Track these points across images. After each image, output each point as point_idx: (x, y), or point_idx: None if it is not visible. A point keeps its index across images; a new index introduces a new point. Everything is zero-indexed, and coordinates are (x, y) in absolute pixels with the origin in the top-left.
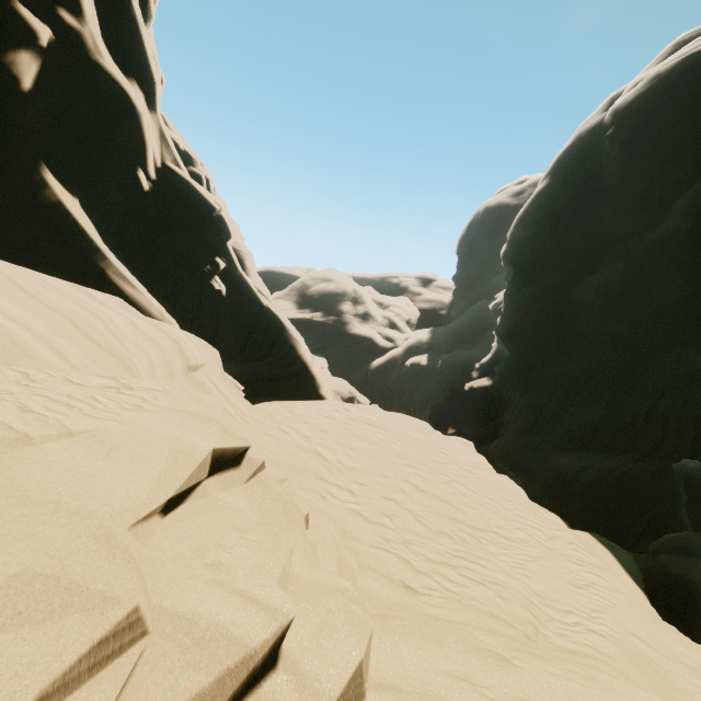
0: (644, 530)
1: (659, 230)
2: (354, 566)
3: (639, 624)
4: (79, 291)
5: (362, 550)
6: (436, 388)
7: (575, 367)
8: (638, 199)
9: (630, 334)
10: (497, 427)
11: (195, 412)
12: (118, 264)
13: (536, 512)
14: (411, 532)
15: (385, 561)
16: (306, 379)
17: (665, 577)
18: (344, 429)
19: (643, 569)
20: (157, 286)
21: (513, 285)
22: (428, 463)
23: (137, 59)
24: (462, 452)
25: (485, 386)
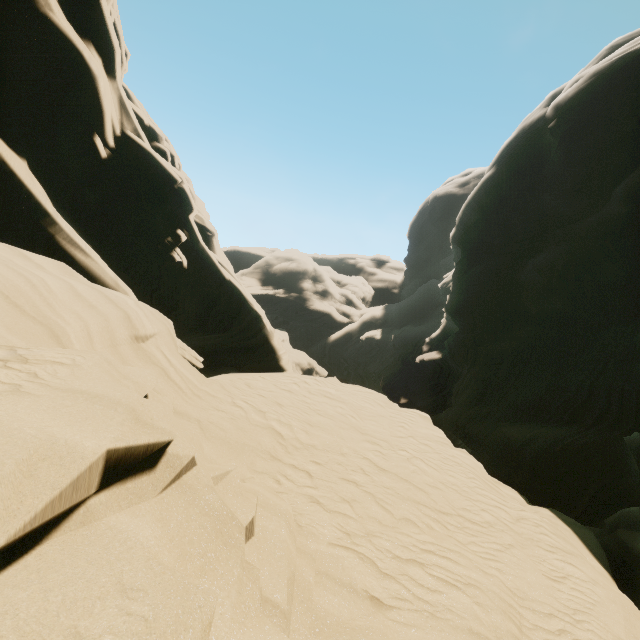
0: (591, 500)
1: (600, 214)
2: (309, 580)
3: (624, 626)
4: (13, 253)
5: (319, 550)
6: (389, 360)
7: (520, 342)
8: (578, 186)
9: (572, 311)
10: (446, 398)
11: (99, 393)
12: (70, 230)
13: (496, 488)
14: (373, 521)
15: (345, 564)
16: (266, 351)
17: (625, 555)
18: (302, 403)
19: (602, 545)
20: (115, 256)
21: (461, 265)
22: (388, 438)
23: (94, 22)
24: (420, 426)
25: (435, 359)
